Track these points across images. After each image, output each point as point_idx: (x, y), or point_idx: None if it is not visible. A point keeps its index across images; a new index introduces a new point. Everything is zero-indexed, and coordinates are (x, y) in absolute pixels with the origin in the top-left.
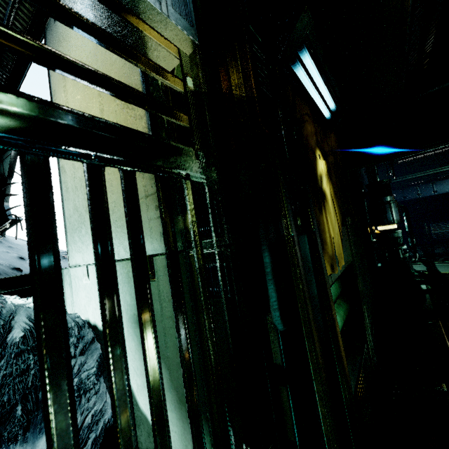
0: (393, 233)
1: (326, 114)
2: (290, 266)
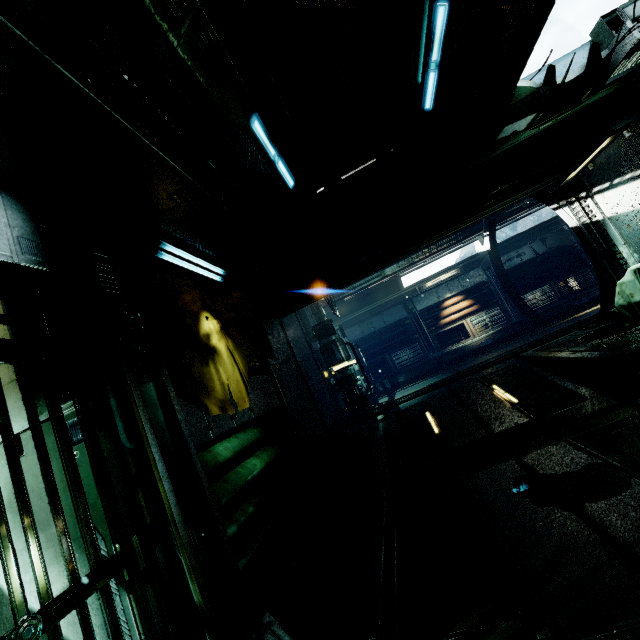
0: (346, 371)
1: (216, 279)
2: (131, 403)
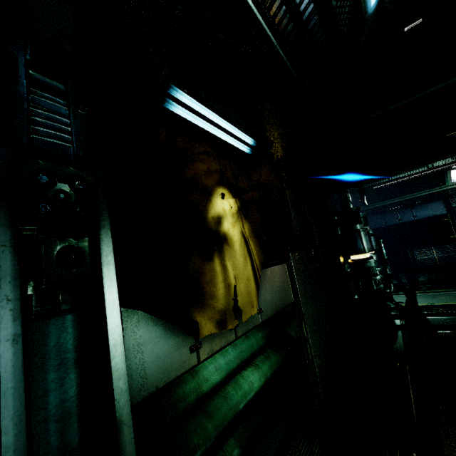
0: (365, 262)
1: (244, 149)
2: None
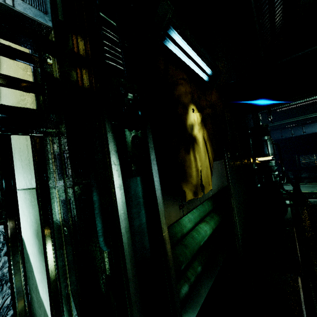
0: (268, 163)
1: (204, 78)
2: (113, 203)
